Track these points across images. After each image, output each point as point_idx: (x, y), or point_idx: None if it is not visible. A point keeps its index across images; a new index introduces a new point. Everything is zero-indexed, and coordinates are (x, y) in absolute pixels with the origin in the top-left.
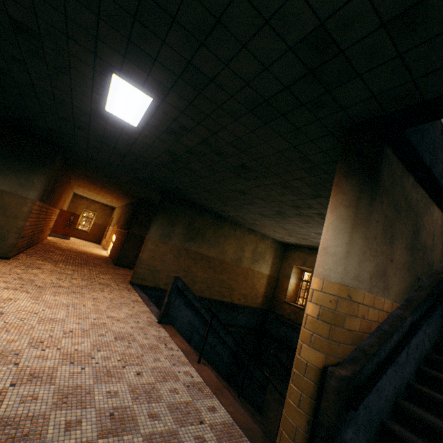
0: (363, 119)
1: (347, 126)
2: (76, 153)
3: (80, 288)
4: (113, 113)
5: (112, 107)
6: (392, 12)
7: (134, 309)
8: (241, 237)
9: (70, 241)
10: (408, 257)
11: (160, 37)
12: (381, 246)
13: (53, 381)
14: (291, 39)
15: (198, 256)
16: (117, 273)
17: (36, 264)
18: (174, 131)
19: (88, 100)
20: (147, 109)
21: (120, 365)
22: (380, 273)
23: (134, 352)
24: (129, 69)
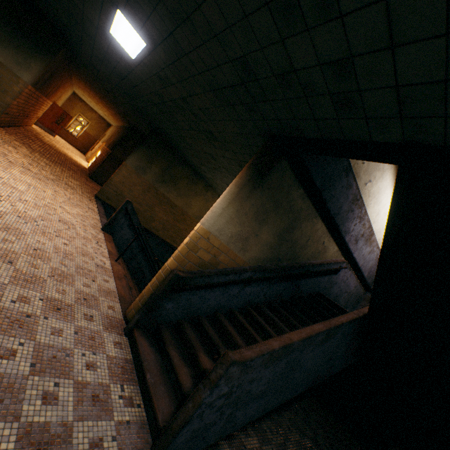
0: (276, 133)
1: (269, 134)
2: (81, 54)
3: (46, 179)
4: (116, 38)
5: (115, 33)
6: (277, 71)
7: (87, 213)
8: (210, 200)
9: (55, 138)
10: (275, 241)
11: (152, 4)
12: (250, 222)
13: (2, 218)
14: (230, 55)
15: (164, 199)
16: (87, 184)
17: (13, 143)
18: (162, 78)
19: (97, 16)
20: (142, 50)
21: (55, 234)
22: (242, 238)
23: (70, 234)
24: (130, 12)
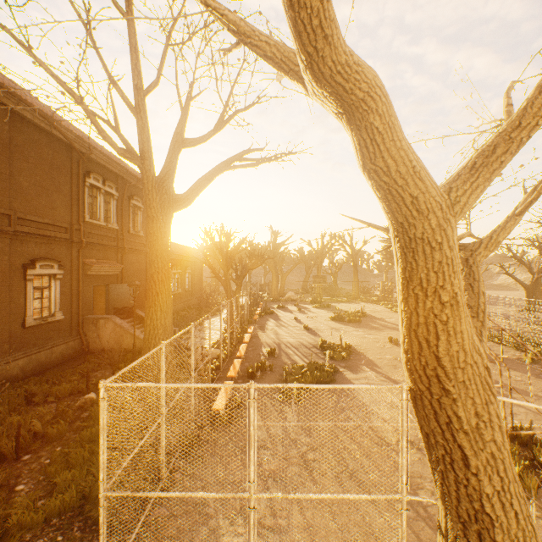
0: None
1: None
2: None
3: None
4: None
5: None
6: None
7: None
8: None
9: None
10: None
11: None
12: None
13: None
14: None
15: None
16: None
17: None
18: None
19: None
20: None
21: None
22: None
23: None
24: None
